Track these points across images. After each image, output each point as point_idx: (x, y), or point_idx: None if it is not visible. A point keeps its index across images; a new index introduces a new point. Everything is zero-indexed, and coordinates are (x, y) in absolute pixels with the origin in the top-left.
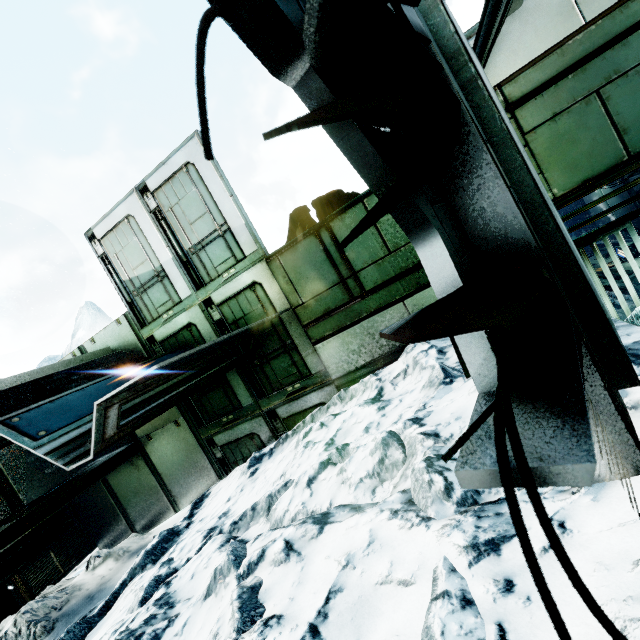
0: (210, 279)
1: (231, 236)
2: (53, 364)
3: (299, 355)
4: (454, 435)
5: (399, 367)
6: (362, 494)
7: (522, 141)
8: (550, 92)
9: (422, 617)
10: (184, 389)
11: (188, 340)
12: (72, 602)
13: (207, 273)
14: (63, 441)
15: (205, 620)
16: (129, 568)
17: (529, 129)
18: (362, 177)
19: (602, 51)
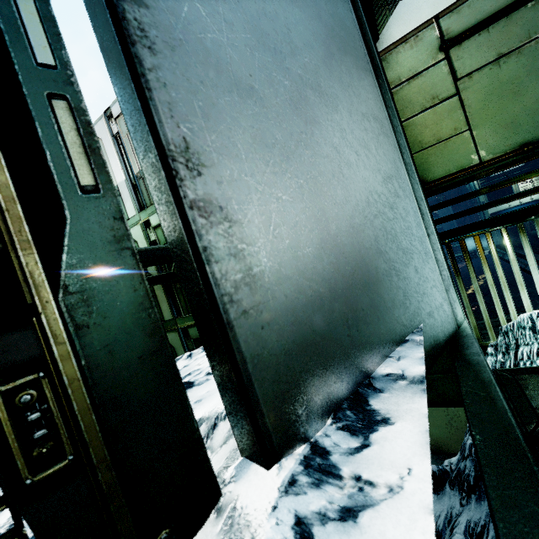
0: (150, 203)
1: None
2: None
3: None
4: None
5: None
6: None
7: (453, 88)
8: (499, 26)
9: None
10: None
11: None
12: None
13: (149, 197)
14: None
15: None
16: None
17: (464, 73)
18: None
19: None
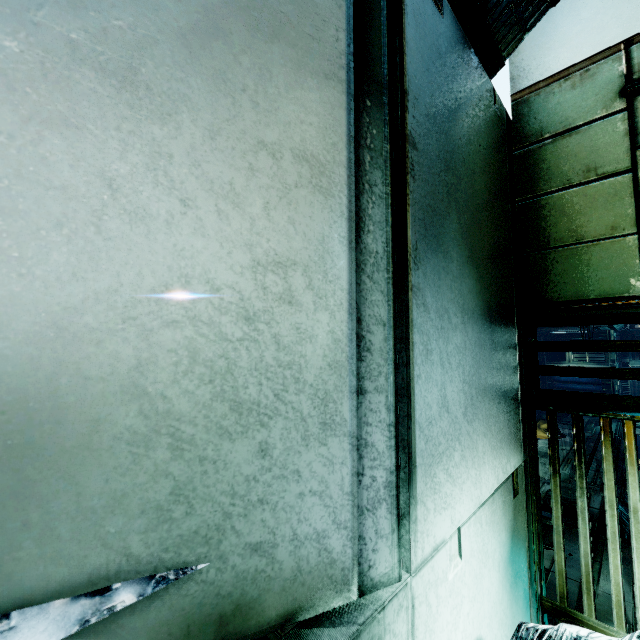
0: None
1: None
2: None
3: None
4: None
5: None
6: None
7: (628, 159)
8: None
9: None
10: None
11: None
12: None
13: None
14: None
15: None
16: None
17: None
18: None
19: None
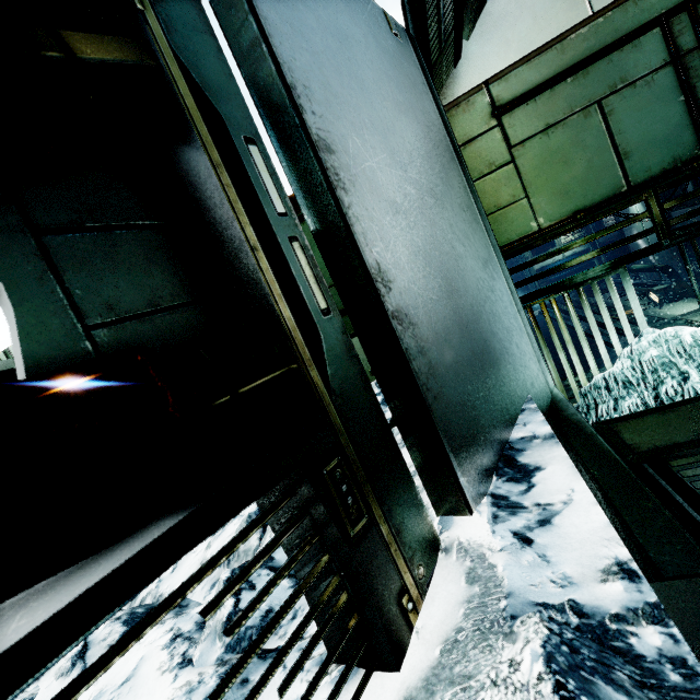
0: None
1: None
2: None
3: None
4: None
5: None
6: (201, 587)
7: (508, 155)
8: (545, 97)
9: None
10: None
11: None
12: None
13: None
14: None
15: None
16: None
17: (517, 141)
18: None
19: (609, 52)
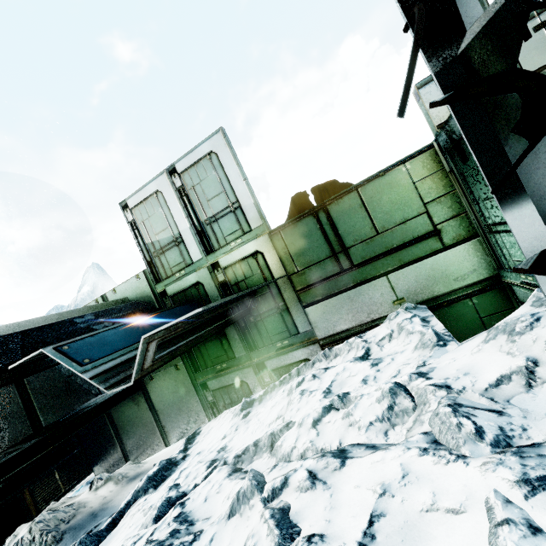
0: (219, 246)
1: (241, 212)
2: (84, 307)
3: (290, 316)
4: (466, 388)
5: (383, 331)
6: (374, 435)
7: None
8: None
9: (485, 541)
10: (200, 335)
11: (195, 296)
12: (78, 517)
13: (217, 241)
14: (103, 369)
15: (233, 537)
16: (132, 491)
17: None
18: (471, 148)
19: None
